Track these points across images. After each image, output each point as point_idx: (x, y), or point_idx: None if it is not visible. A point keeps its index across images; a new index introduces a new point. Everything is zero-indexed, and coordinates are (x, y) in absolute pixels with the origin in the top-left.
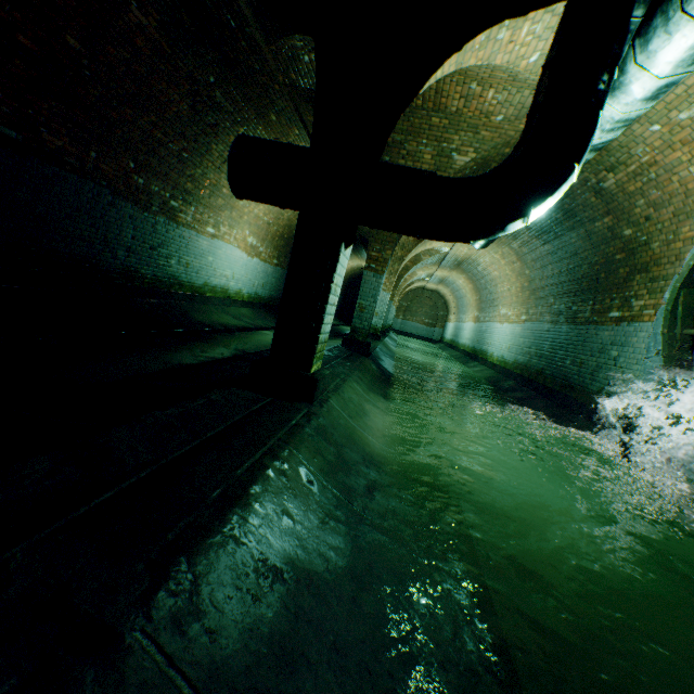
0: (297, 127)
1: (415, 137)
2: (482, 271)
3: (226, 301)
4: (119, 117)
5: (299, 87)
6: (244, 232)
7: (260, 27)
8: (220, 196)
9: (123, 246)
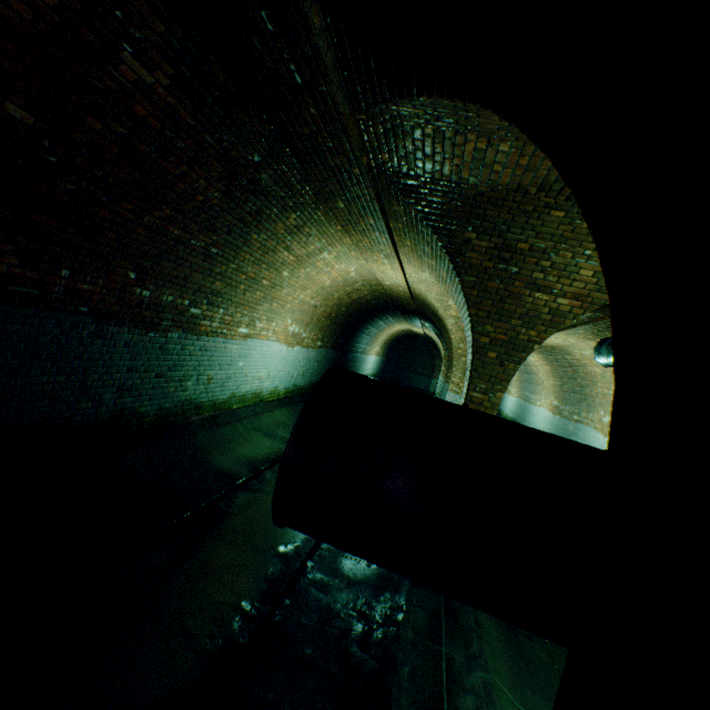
0: (373, 216)
1: (573, 245)
2: (571, 360)
3: (257, 408)
4: (112, 215)
5: (391, 170)
6: (285, 321)
7: (346, 83)
8: (259, 289)
9: (111, 386)
